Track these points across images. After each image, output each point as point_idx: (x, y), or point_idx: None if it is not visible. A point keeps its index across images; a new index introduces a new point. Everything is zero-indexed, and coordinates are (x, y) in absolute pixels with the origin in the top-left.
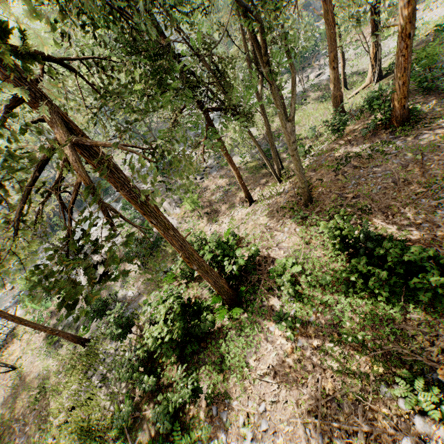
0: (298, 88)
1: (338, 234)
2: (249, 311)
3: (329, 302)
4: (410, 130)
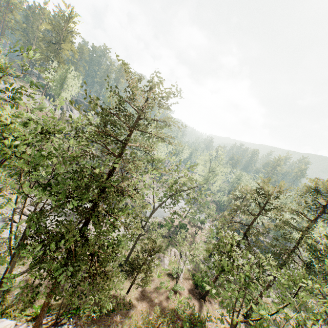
0: None
1: None
2: None
3: None
4: None
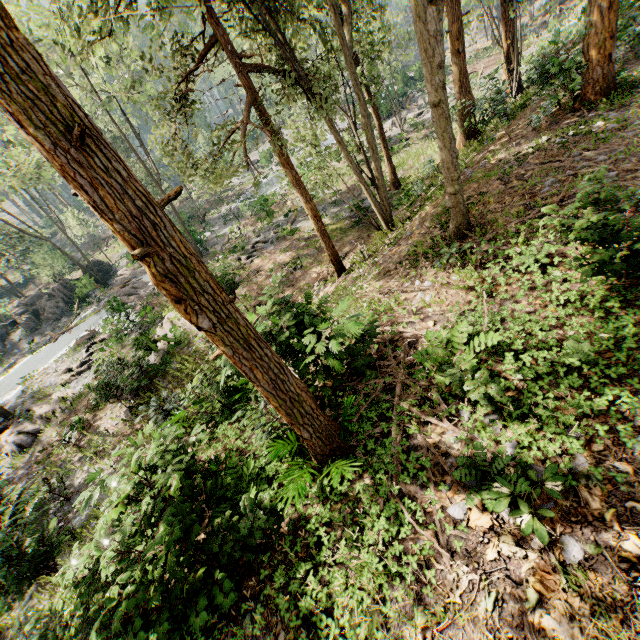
0: (392, 132)
1: (597, 223)
2: (376, 468)
3: (625, 405)
4: (628, 95)
